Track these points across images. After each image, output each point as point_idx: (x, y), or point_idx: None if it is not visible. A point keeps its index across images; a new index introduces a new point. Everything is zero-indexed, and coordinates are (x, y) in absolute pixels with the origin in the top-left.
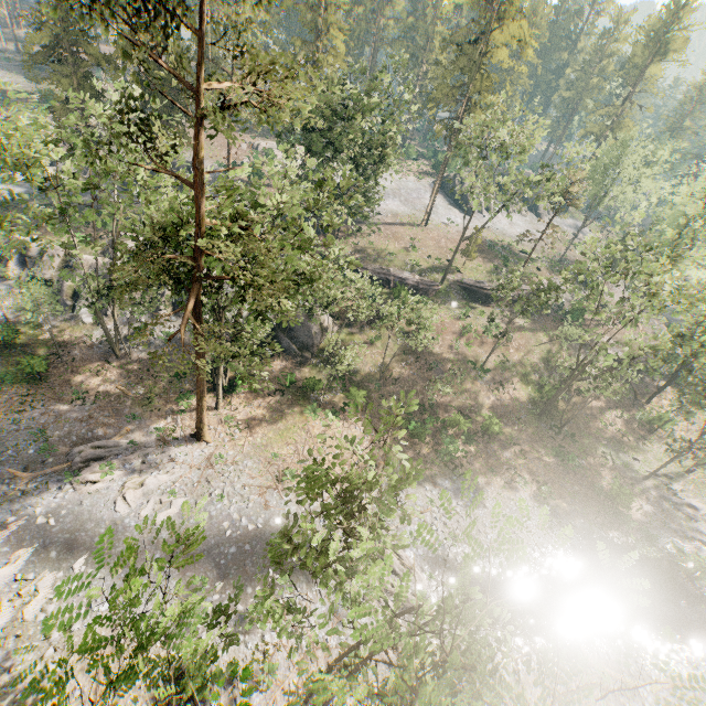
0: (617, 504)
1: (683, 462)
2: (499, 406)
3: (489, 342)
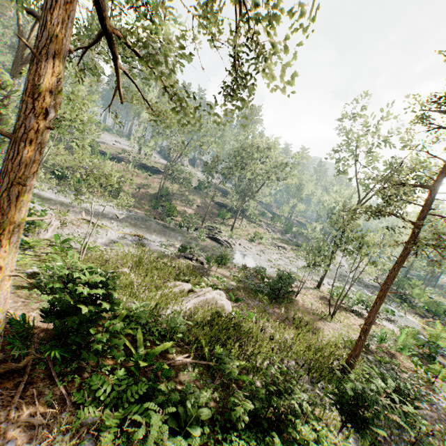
0: (170, 215)
1: (233, 231)
2: (133, 194)
3: (141, 176)
